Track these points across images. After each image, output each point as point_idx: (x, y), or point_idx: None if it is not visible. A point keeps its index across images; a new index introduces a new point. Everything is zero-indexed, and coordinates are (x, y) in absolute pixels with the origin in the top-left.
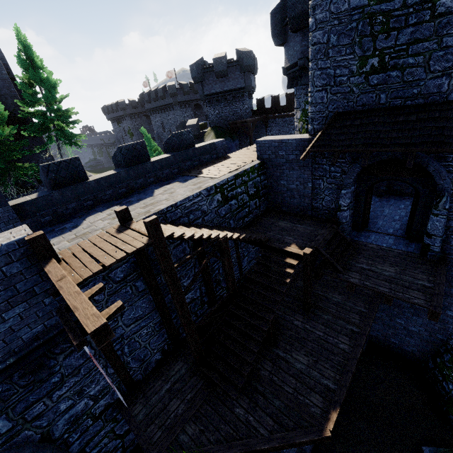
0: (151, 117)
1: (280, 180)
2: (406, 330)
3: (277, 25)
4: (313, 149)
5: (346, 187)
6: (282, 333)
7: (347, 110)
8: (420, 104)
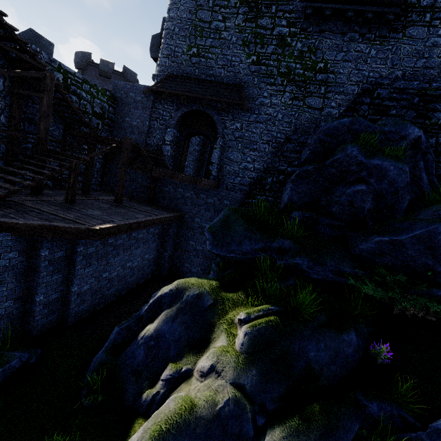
0: None
1: (126, 117)
2: (195, 251)
3: (155, 45)
4: (153, 88)
5: (171, 127)
6: (84, 205)
7: (179, 74)
8: (213, 80)
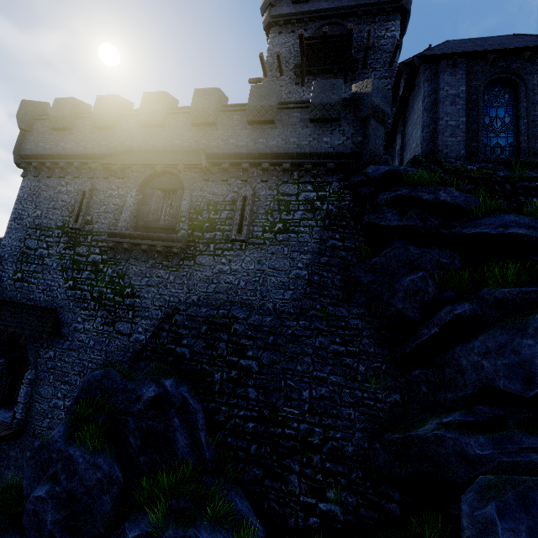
0: None
1: None
2: None
3: None
4: None
5: None
6: None
7: (2, 299)
8: (33, 305)
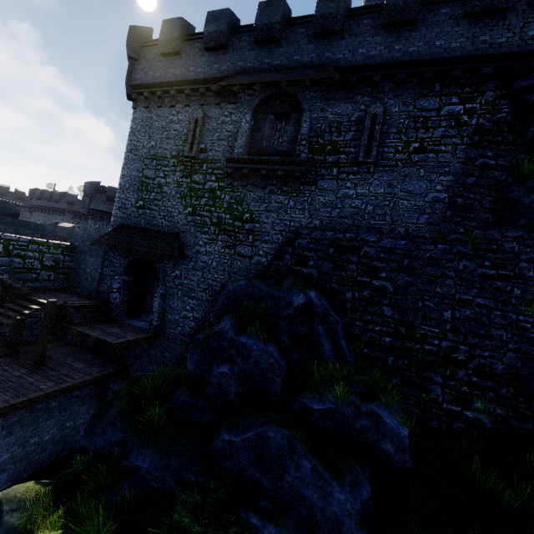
0: (33, 213)
1: (82, 264)
2: None
3: None
4: (100, 240)
5: (119, 274)
6: None
7: (128, 224)
8: (156, 229)
